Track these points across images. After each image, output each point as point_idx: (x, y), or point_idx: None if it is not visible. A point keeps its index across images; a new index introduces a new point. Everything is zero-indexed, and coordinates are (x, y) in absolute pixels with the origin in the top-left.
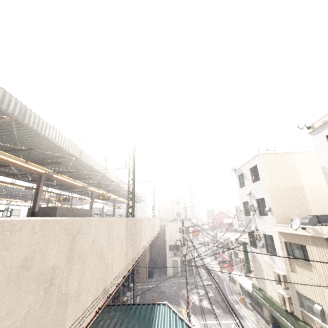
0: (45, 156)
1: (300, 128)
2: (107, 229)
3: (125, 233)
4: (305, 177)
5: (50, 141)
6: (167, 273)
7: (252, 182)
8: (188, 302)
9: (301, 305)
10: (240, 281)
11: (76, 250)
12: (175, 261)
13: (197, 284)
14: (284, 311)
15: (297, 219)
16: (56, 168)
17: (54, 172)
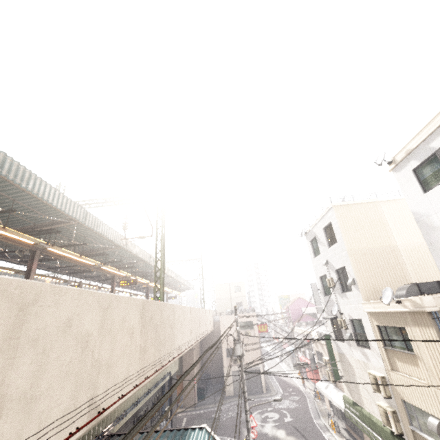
0: (37, 223)
1: (378, 164)
2: (101, 308)
3: (139, 320)
4: (398, 233)
5: (37, 197)
6: (226, 391)
7: (329, 247)
8: (248, 429)
9: (411, 421)
10: (327, 394)
11: (27, 328)
12: (235, 371)
13: (269, 405)
14: (389, 434)
15: (388, 289)
16: (55, 241)
17: (47, 243)
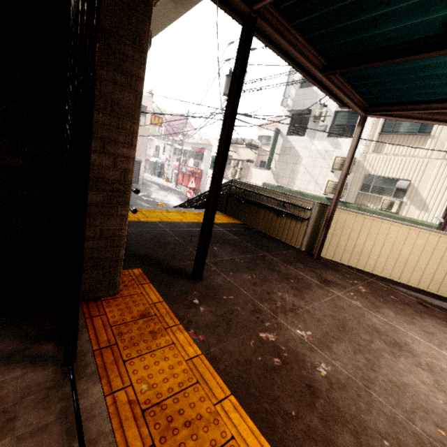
0: None
1: None
2: None
3: None
4: None
5: None
6: None
7: None
8: None
9: (361, 188)
10: None
11: None
12: None
13: (152, 192)
14: (326, 199)
15: None
16: None
17: None
